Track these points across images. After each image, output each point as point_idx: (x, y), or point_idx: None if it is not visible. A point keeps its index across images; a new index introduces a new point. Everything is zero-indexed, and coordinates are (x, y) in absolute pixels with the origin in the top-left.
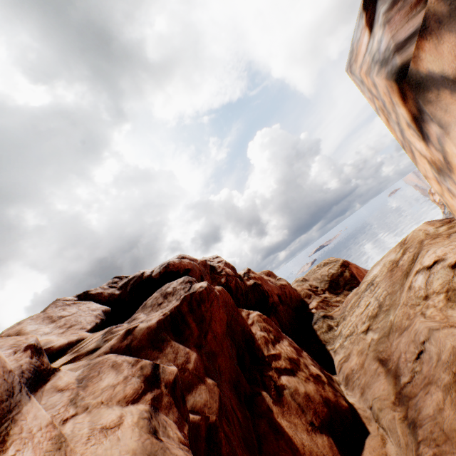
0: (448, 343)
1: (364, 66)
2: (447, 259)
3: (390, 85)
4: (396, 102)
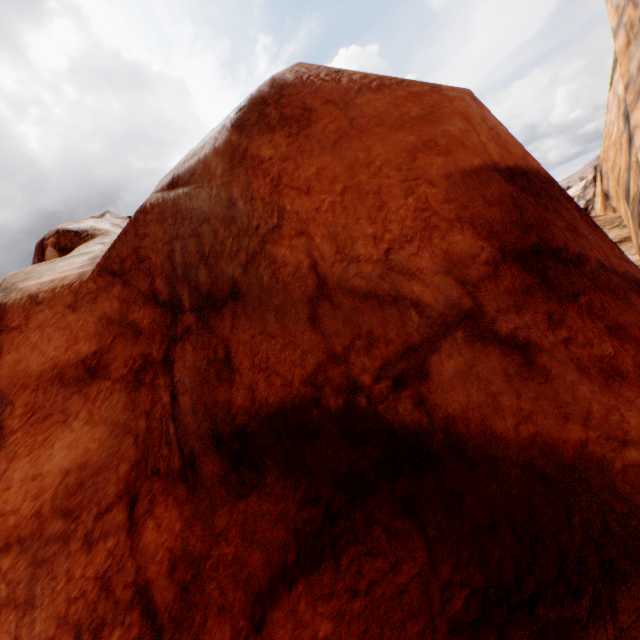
0: None
1: None
2: None
3: None
4: None
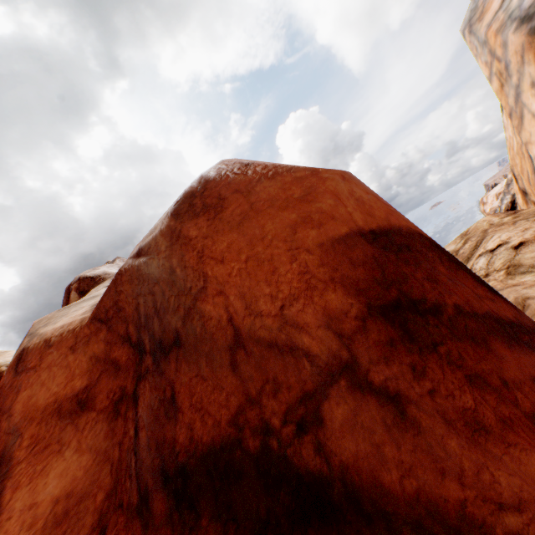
0: (511, 296)
1: (495, 24)
2: (511, 242)
3: (531, 41)
4: (528, 61)
